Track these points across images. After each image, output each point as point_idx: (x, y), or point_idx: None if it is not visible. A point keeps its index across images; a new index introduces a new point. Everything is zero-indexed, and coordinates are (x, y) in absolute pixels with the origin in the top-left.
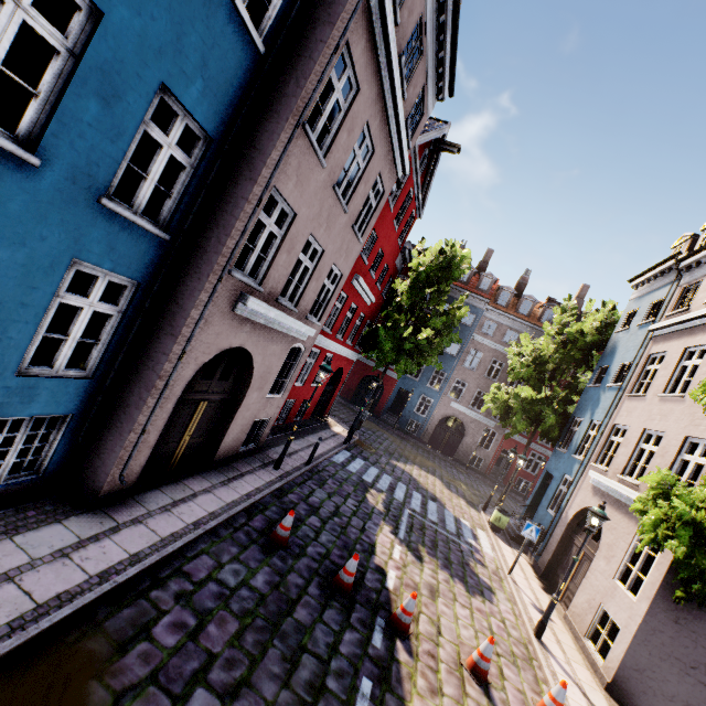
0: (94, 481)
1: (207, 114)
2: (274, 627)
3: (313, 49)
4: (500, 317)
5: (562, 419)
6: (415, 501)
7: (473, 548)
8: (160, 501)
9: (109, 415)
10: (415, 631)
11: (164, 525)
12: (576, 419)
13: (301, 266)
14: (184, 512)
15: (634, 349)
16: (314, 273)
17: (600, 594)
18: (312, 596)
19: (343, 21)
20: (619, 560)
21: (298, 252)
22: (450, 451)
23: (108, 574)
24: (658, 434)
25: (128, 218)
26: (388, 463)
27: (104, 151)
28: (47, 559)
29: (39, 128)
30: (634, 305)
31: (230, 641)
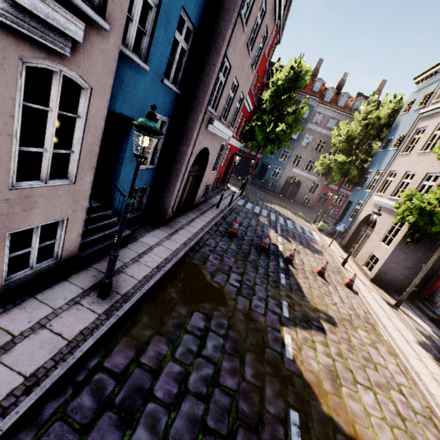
0: (162, 213)
1: (196, 16)
2: (245, 260)
3: None
4: (325, 110)
5: (360, 172)
6: (281, 220)
7: (311, 238)
8: (183, 221)
9: (163, 185)
10: (294, 263)
11: (191, 229)
12: (368, 171)
13: (229, 97)
14: (194, 225)
15: (409, 126)
16: (234, 99)
17: (372, 248)
18: (254, 252)
19: None
20: (383, 234)
21: (229, 89)
22: (292, 197)
23: (185, 244)
24: (413, 173)
25: (170, 87)
26: (263, 204)
27: (164, 54)
28: (165, 239)
29: (146, 50)
30: (414, 96)
31: (234, 263)
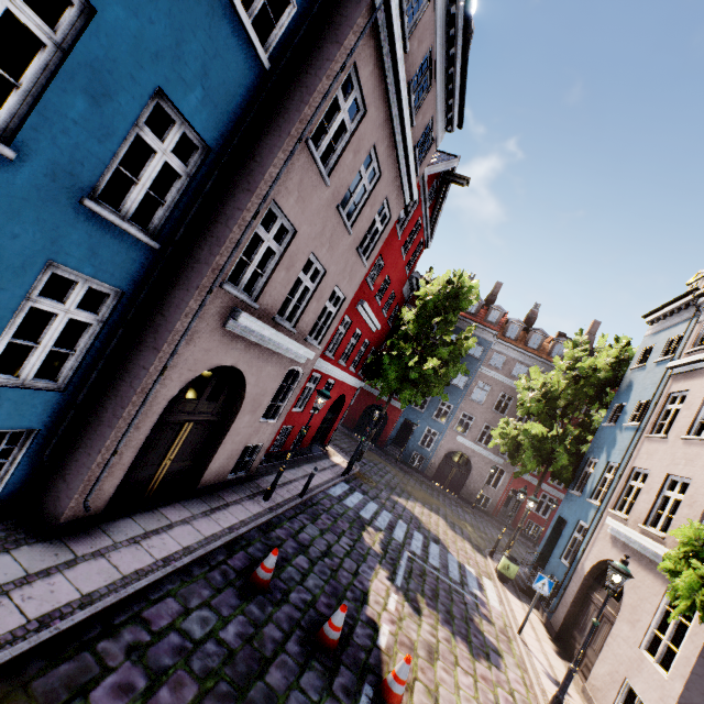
0: (55, 506)
1: (207, 123)
2: (240, 693)
3: (319, 66)
4: (508, 350)
5: (575, 459)
6: (416, 542)
7: (479, 600)
8: (130, 531)
9: (80, 432)
10: (408, 703)
11: (129, 560)
12: (590, 460)
13: (301, 285)
14: (155, 545)
15: (652, 386)
16: (315, 293)
17: (624, 665)
18: (290, 654)
19: (351, 42)
20: (645, 626)
21: (298, 270)
22: (456, 488)
23: (51, 618)
24: (683, 480)
25: (113, 223)
26: (389, 499)
27: (90, 151)
28: None
29: (18, 120)
30: (650, 341)
31: None
